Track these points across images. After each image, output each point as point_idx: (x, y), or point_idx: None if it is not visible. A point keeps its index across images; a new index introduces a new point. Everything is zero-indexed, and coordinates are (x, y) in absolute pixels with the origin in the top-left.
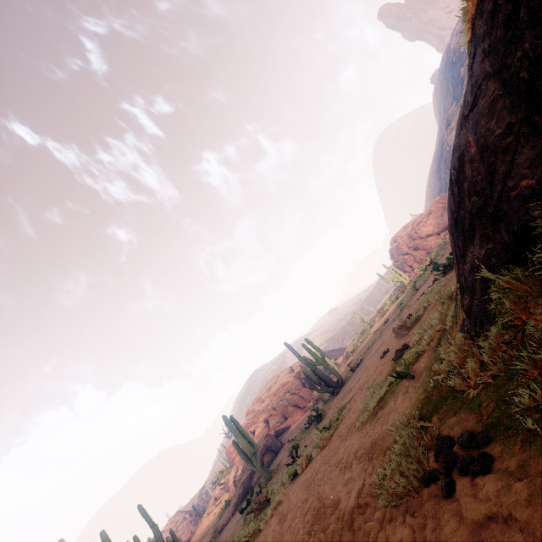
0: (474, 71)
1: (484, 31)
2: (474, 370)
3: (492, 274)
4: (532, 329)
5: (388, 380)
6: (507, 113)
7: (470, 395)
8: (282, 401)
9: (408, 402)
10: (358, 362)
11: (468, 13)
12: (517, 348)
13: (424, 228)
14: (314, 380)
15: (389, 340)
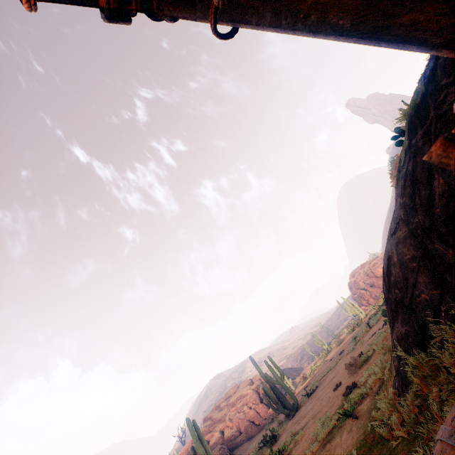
0: (395, 210)
1: (400, 192)
2: (396, 423)
3: (403, 354)
4: (430, 401)
5: (337, 415)
6: (412, 248)
7: (392, 444)
8: (239, 413)
9: (350, 440)
10: (314, 388)
11: (392, 174)
12: (423, 412)
13: (379, 269)
14: (272, 398)
15: (342, 372)
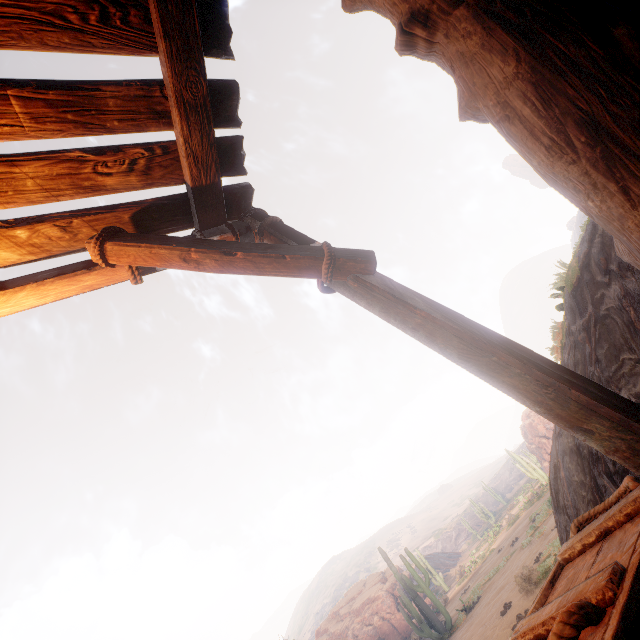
0: None
1: None
2: None
3: None
4: None
5: None
6: (580, 470)
7: None
8: (367, 627)
9: None
10: (474, 600)
11: (554, 349)
12: None
13: None
14: (413, 614)
15: (513, 583)
